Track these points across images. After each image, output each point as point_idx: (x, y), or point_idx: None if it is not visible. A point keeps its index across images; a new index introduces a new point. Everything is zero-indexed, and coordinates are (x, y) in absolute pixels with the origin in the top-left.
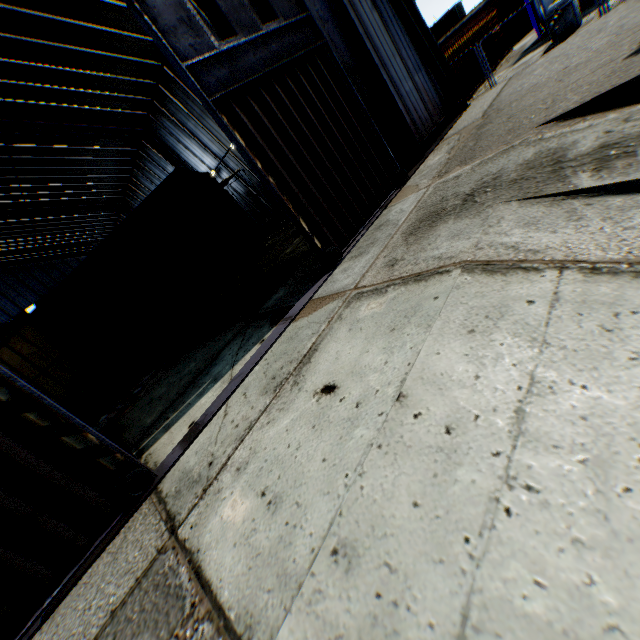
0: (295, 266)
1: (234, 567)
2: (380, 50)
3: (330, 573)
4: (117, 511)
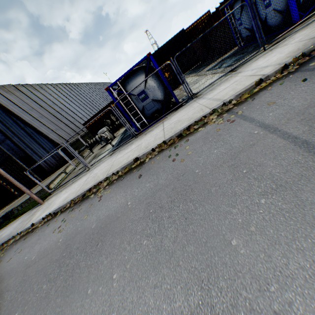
0: None
1: None
2: (34, 148)
3: None
4: None
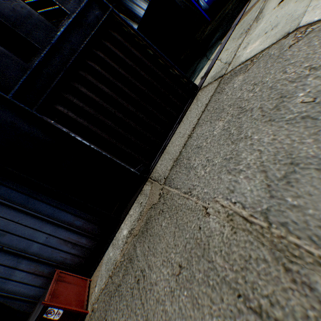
0: (218, 27)
1: (265, 44)
2: None
3: (318, 1)
4: (188, 99)
